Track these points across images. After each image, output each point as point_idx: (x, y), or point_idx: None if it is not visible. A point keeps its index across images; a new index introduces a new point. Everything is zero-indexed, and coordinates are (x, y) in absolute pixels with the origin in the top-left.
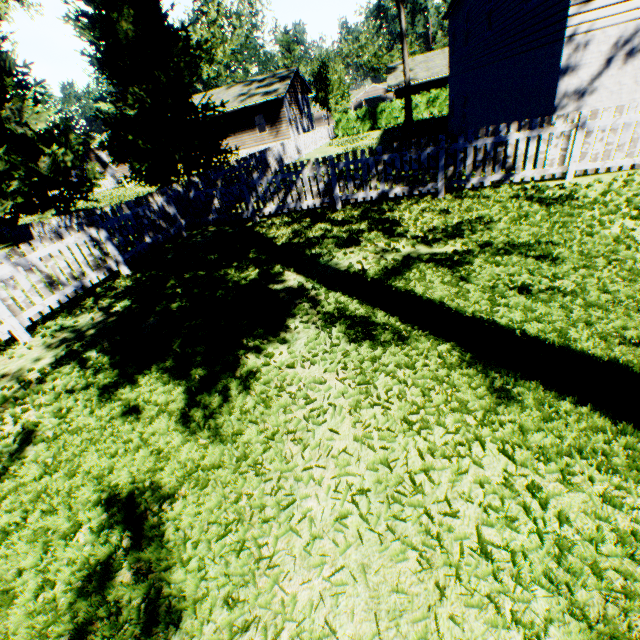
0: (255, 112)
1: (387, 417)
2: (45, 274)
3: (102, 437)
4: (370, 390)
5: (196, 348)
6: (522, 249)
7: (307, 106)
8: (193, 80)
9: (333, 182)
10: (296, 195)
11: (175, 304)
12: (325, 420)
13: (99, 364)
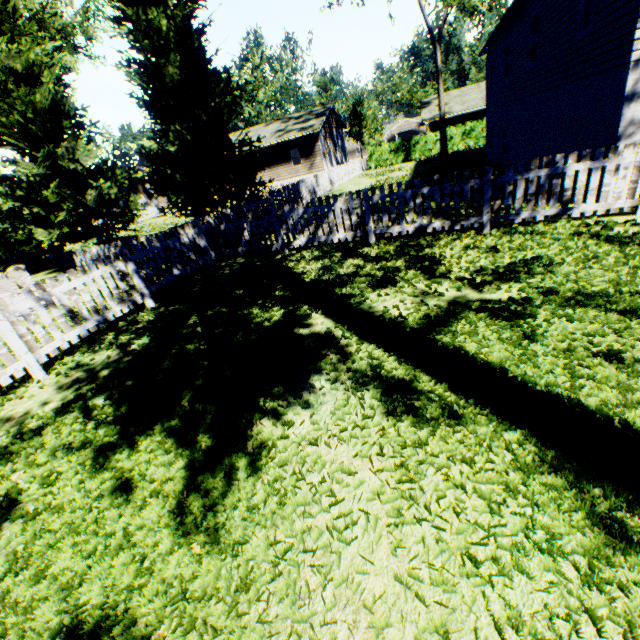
0: (291, 146)
1: (442, 547)
2: (68, 308)
3: (83, 523)
4: (416, 496)
5: (206, 405)
6: (599, 300)
7: (341, 140)
8: (232, 118)
9: (367, 215)
10: (327, 228)
11: (192, 346)
12: (355, 537)
13: (103, 415)
